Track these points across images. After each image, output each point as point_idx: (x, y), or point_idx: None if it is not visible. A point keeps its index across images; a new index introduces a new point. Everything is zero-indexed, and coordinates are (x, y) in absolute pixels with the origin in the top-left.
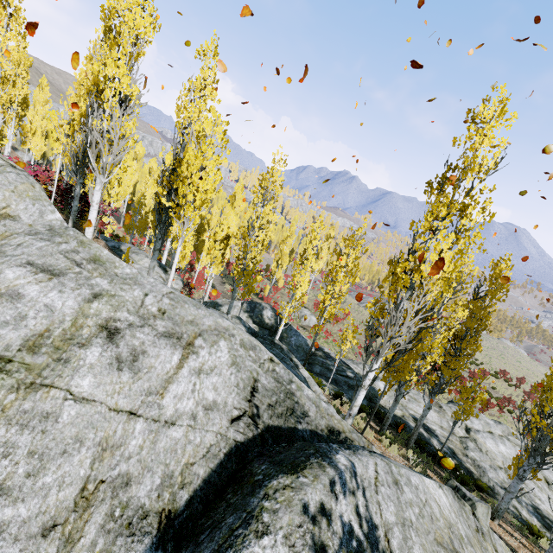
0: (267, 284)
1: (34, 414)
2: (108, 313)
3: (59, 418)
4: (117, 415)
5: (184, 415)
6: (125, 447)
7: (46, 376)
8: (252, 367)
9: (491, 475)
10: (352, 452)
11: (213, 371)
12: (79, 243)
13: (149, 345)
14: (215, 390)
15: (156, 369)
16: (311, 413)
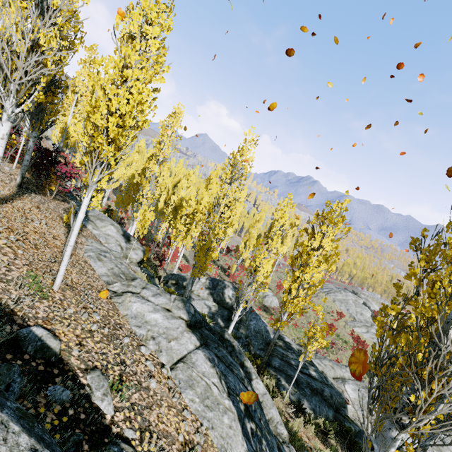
0: (235, 263)
1: None
2: None
3: None
4: None
5: None
6: None
7: None
8: None
9: None
10: None
11: None
12: None
13: None
14: None
15: None
16: None
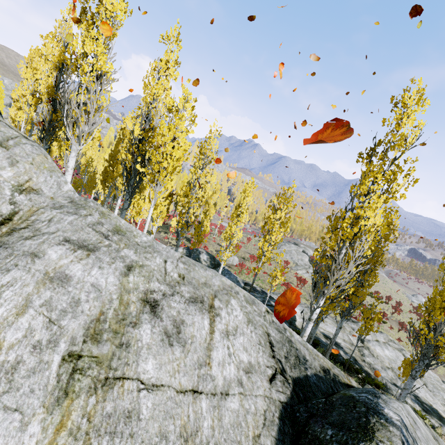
0: None
1: (117, 416)
2: (143, 285)
3: (140, 415)
4: (184, 396)
5: (232, 382)
6: (201, 431)
7: (115, 367)
8: (261, 322)
9: (383, 375)
10: (382, 400)
11: (237, 332)
12: (101, 214)
13: (184, 313)
14: (246, 350)
15: (197, 338)
16: (307, 357)
